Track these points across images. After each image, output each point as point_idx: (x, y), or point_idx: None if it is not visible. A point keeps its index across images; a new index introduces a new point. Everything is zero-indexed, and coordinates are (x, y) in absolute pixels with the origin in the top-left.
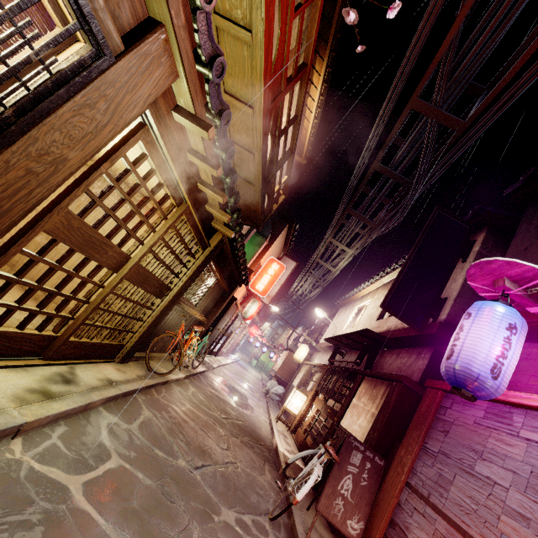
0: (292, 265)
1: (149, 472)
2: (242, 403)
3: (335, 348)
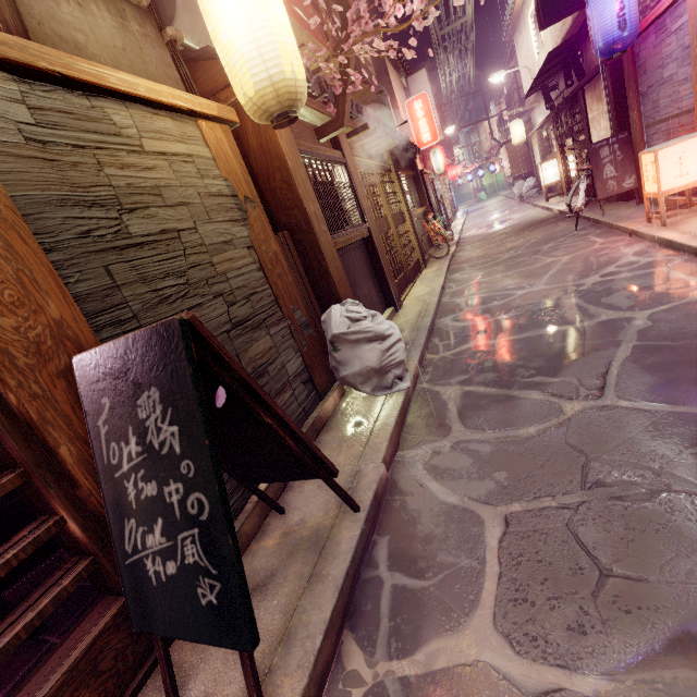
0: (423, 75)
1: (496, 266)
2: (508, 222)
3: (543, 92)
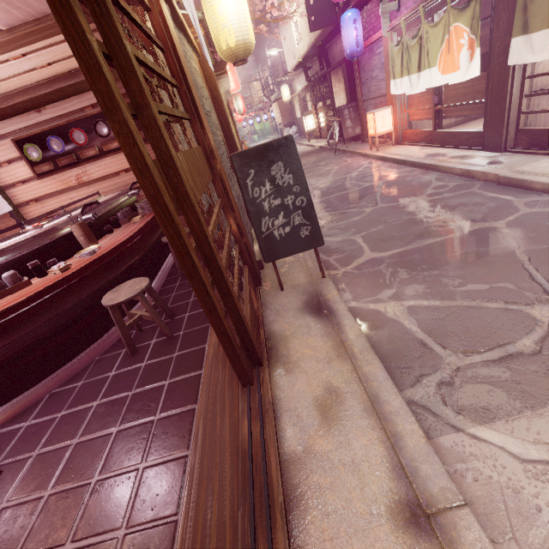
0: None
1: None
2: None
3: (304, 69)
